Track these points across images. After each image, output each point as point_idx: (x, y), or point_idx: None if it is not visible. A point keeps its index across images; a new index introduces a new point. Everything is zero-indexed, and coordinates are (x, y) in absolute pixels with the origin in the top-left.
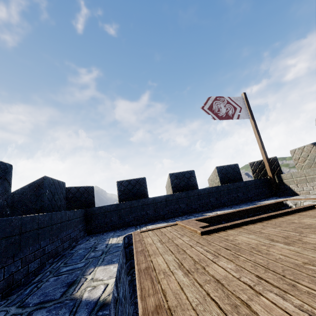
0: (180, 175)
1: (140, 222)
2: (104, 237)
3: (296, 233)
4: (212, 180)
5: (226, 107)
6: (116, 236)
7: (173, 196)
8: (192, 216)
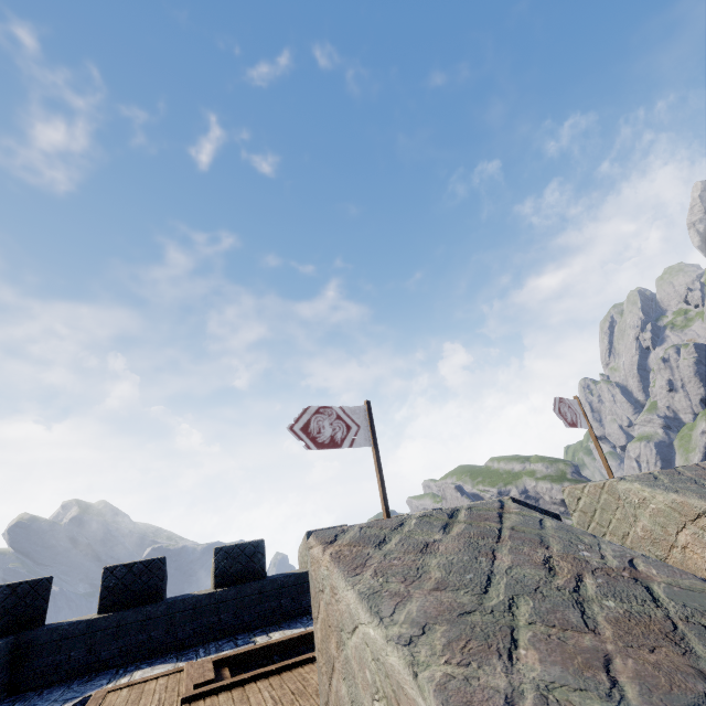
0: (237, 549)
1: (131, 659)
2: (38, 703)
3: (273, 703)
4: (301, 554)
5: (334, 426)
6: (61, 701)
7: (211, 597)
8: (233, 641)
